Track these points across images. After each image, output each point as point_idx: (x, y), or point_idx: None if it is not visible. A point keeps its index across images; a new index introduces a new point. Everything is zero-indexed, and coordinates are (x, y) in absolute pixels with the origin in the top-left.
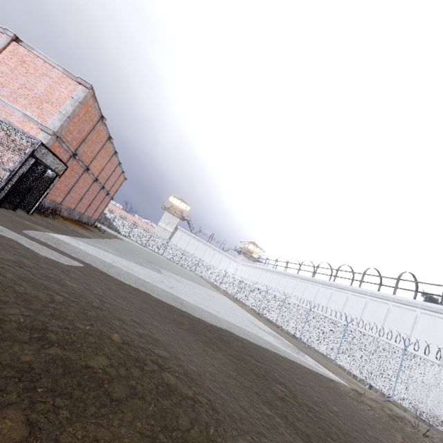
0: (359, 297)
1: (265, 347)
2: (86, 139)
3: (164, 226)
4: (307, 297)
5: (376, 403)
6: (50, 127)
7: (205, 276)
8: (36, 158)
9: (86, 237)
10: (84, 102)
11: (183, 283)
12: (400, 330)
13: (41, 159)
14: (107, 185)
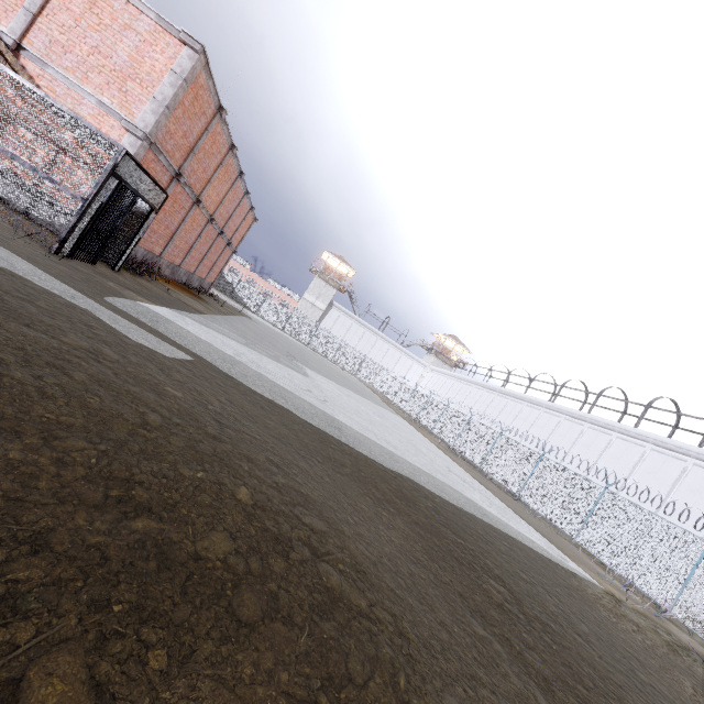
0: (632, 443)
1: (468, 510)
2: (196, 148)
3: (312, 300)
4: (537, 432)
5: (645, 620)
6: (140, 124)
7: (371, 383)
8: (119, 179)
9: (197, 312)
10: (191, 79)
11: (340, 394)
12: (700, 506)
13: (128, 181)
14: (228, 228)
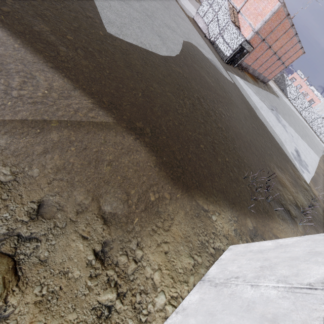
0: None
1: (275, 138)
2: (273, 30)
3: None
4: None
5: (310, 191)
6: (256, 28)
7: None
8: (241, 46)
9: (248, 82)
10: (276, 12)
11: (279, 120)
12: None
13: (243, 46)
14: (284, 57)
